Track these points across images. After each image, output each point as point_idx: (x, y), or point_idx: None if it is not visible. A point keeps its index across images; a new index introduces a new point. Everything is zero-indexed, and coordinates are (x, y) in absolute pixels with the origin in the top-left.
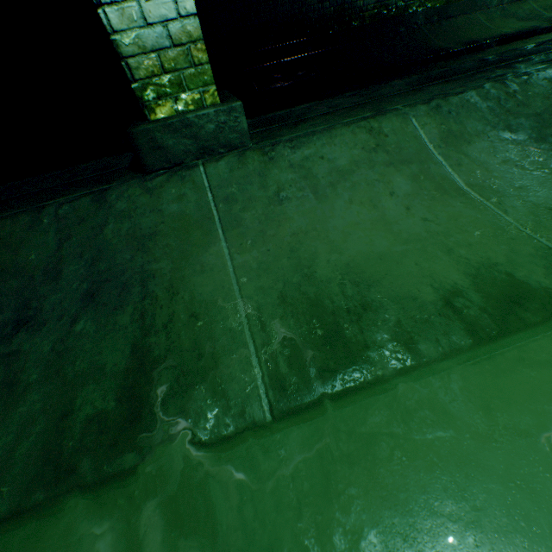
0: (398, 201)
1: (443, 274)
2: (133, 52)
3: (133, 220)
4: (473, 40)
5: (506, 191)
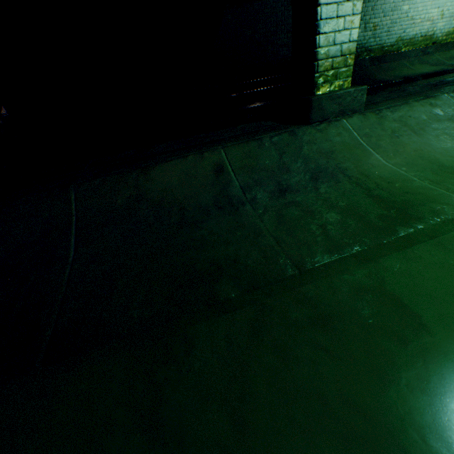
0: None
1: None
2: (322, 58)
3: (316, 145)
4: (406, 76)
5: None
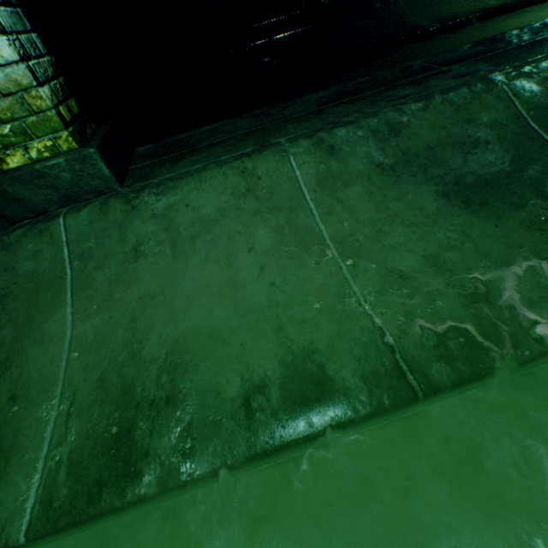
0: (256, 259)
1: (260, 361)
2: None
3: None
4: (454, 15)
5: (368, 248)
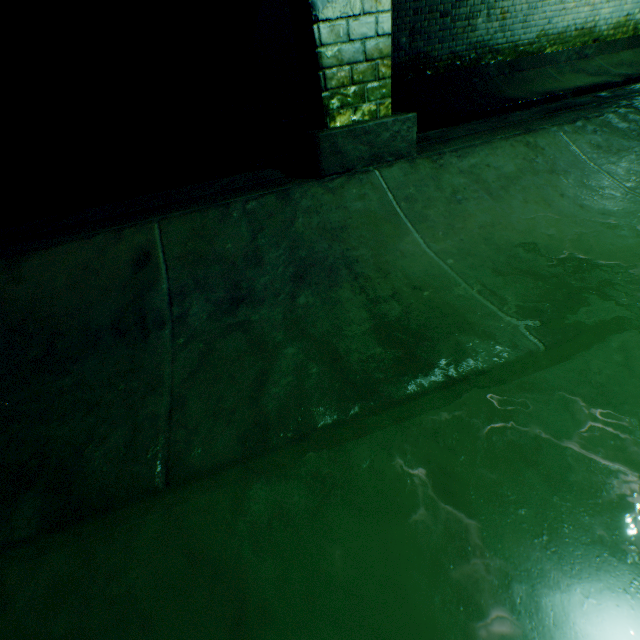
0: (570, 201)
1: None
2: (331, 64)
3: (320, 215)
4: (548, 91)
5: None
